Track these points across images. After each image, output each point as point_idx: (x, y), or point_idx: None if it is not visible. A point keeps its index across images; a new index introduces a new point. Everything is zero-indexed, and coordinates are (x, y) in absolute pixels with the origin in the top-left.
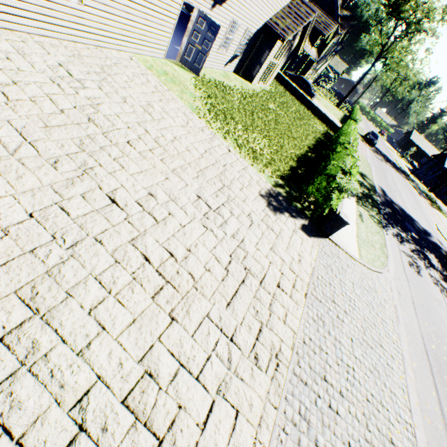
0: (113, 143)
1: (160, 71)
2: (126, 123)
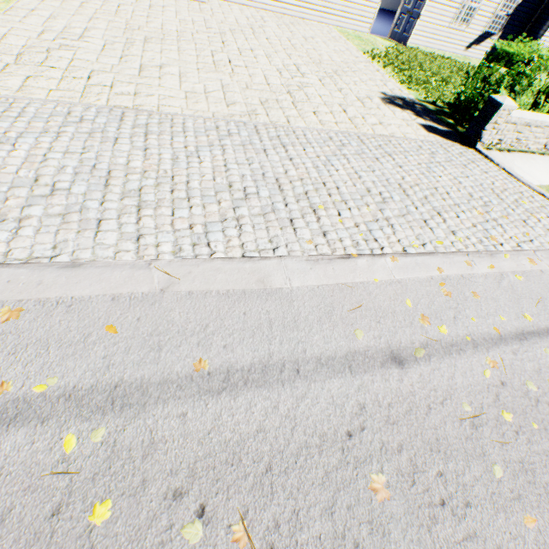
0: (254, 36)
1: (353, 36)
2: (277, 36)
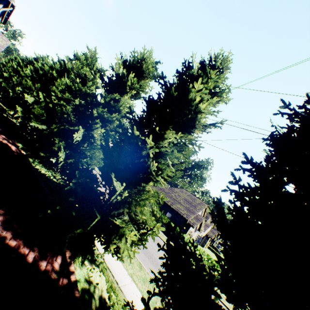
0: None
1: None
2: None
